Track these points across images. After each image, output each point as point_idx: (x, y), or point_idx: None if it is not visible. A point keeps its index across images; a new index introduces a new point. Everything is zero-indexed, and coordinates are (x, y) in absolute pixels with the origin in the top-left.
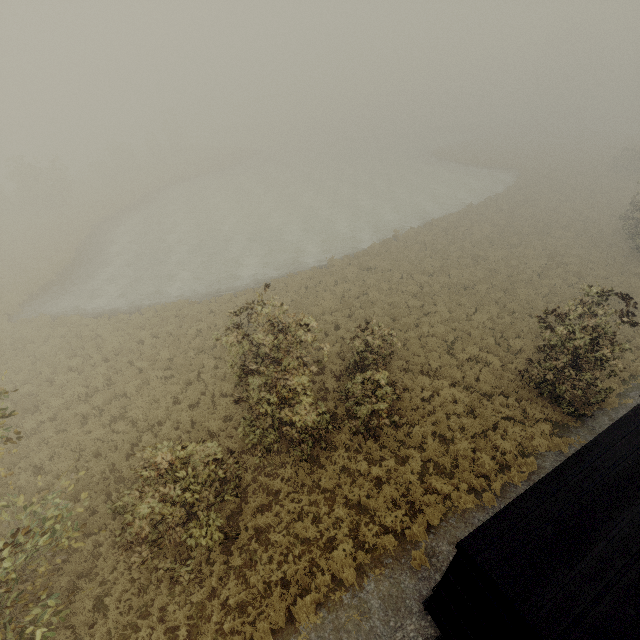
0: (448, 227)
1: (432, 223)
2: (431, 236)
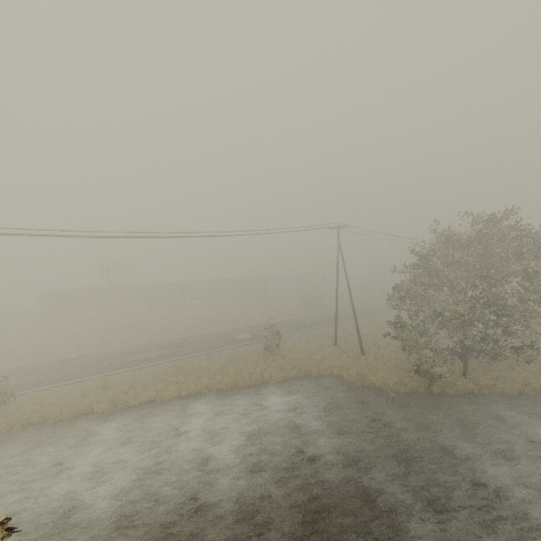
0: None
1: None
2: None
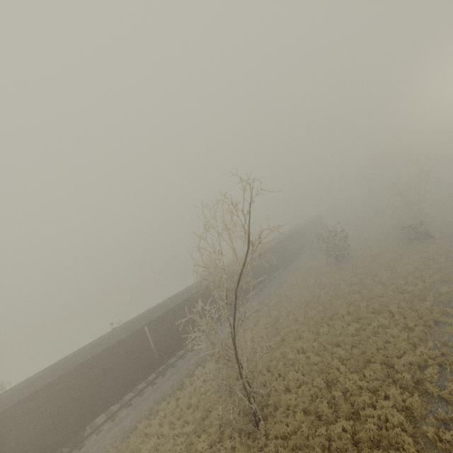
0: None
1: None
2: None
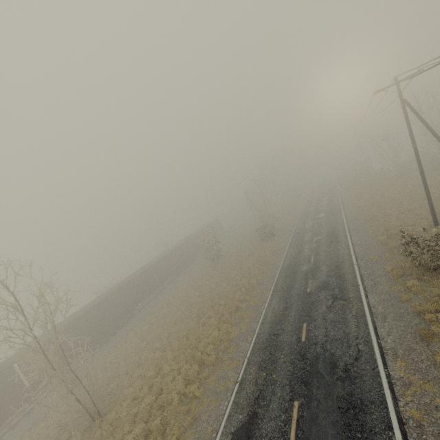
0: None
1: None
2: None
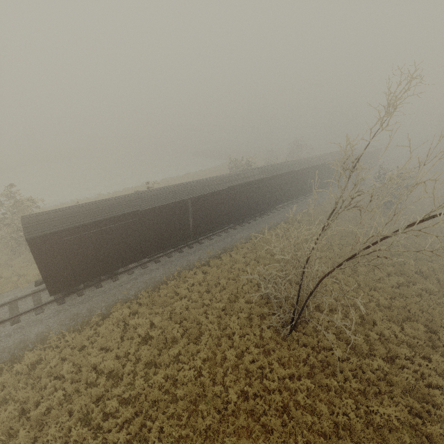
0: (171, 181)
1: (164, 179)
2: (159, 184)
